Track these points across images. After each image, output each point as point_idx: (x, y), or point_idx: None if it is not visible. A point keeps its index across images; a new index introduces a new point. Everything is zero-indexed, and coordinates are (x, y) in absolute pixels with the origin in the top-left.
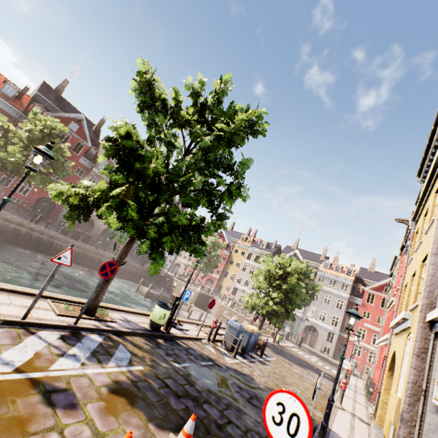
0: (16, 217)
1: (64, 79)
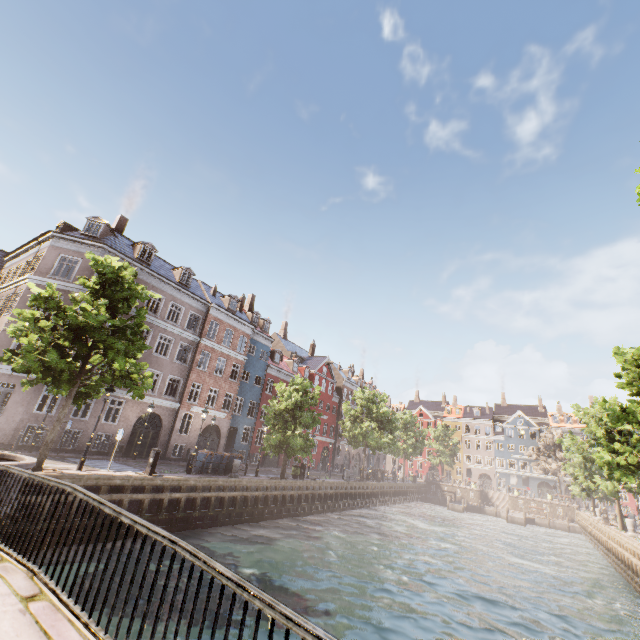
0: (378, 483)
1: (285, 322)
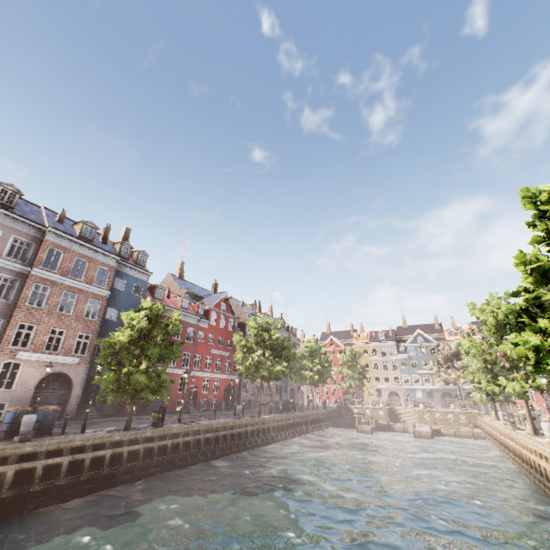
0: (278, 415)
1: (181, 262)
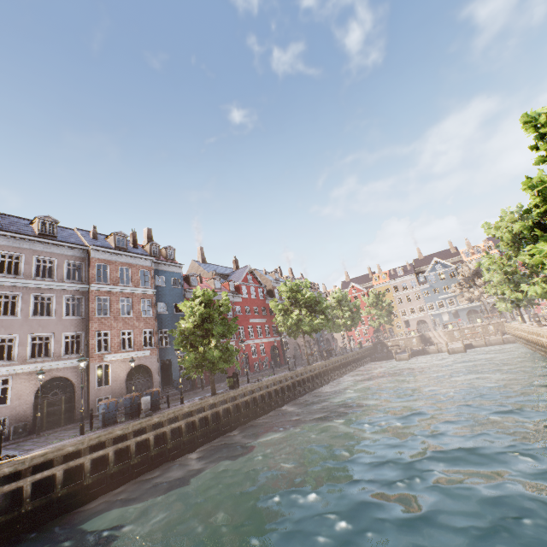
0: (325, 361)
1: (200, 248)
